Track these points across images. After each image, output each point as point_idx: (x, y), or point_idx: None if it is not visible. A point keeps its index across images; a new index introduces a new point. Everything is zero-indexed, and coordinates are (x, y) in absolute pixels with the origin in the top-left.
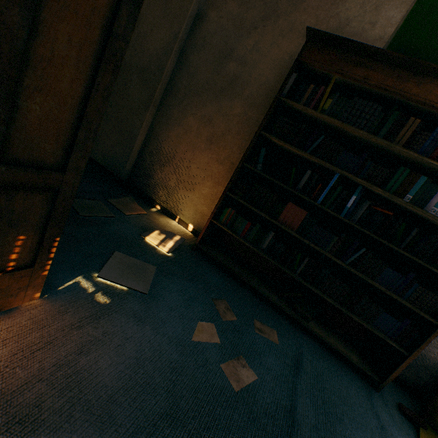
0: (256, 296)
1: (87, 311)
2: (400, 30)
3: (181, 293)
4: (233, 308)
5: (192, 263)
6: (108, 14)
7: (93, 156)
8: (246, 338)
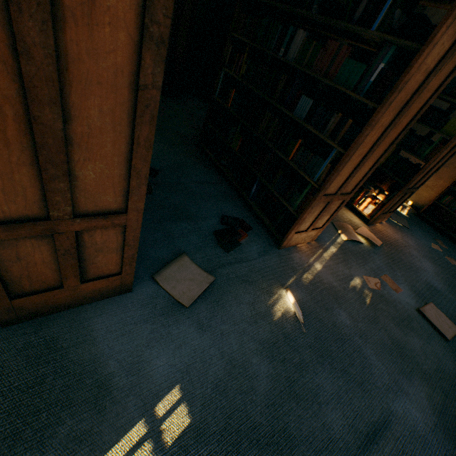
0: (455, 245)
1: (396, 228)
2: None
3: (419, 232)
4: (444, 244)
5: (418, 222)
6: (451, 154)
7: None
8: (452, 255)
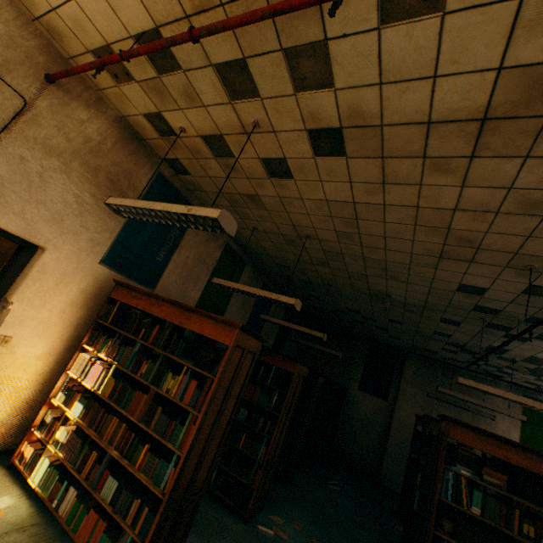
0: None
1: None
2: (520, 441)
3: None
4: None
5: None
6: None
7: (392, 488)
8: None
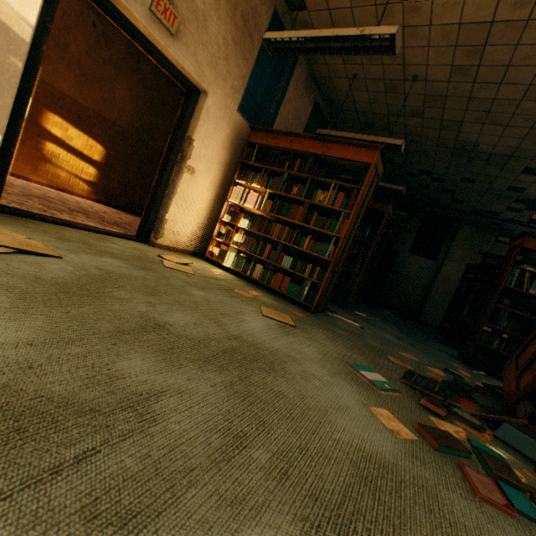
0: None
1: None
2: None
3: None
4: None
5: None
6: None
7: (429, 323)
8: None
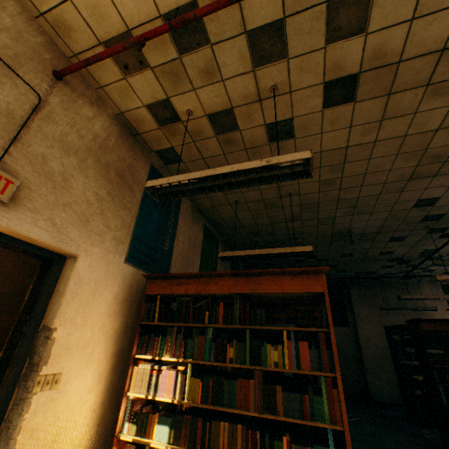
0: None
1: None
2: None
3: None
4: None
5: None
6: None
7: (384, 400)
8: None
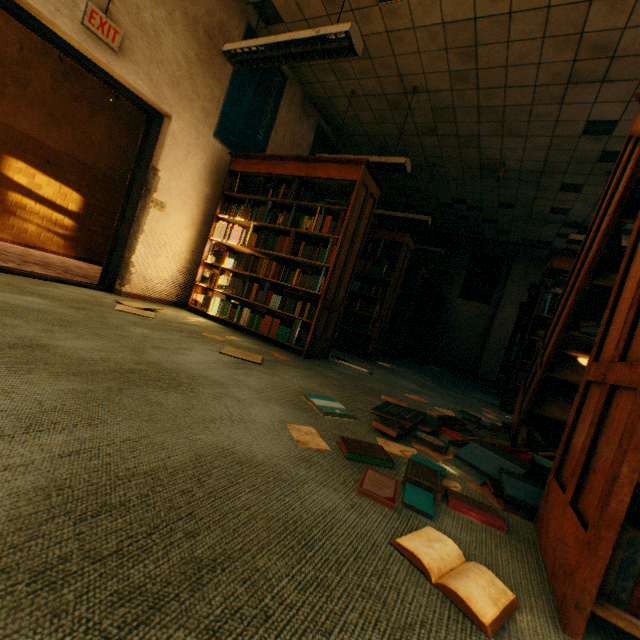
0: None
1: None
2: None
3: None
4: None
5: None
6: None
7: (489, 379)
8: None
